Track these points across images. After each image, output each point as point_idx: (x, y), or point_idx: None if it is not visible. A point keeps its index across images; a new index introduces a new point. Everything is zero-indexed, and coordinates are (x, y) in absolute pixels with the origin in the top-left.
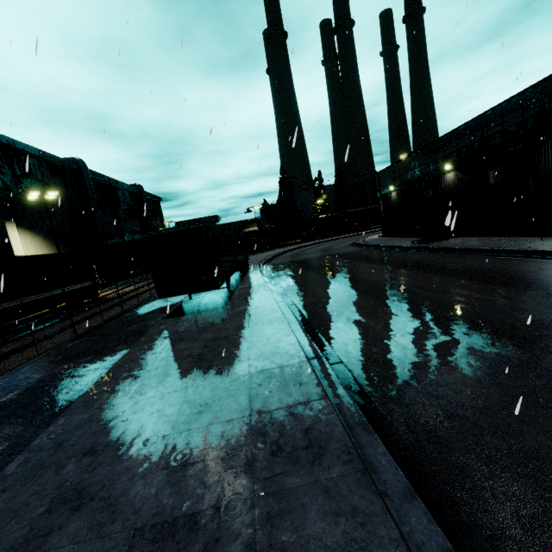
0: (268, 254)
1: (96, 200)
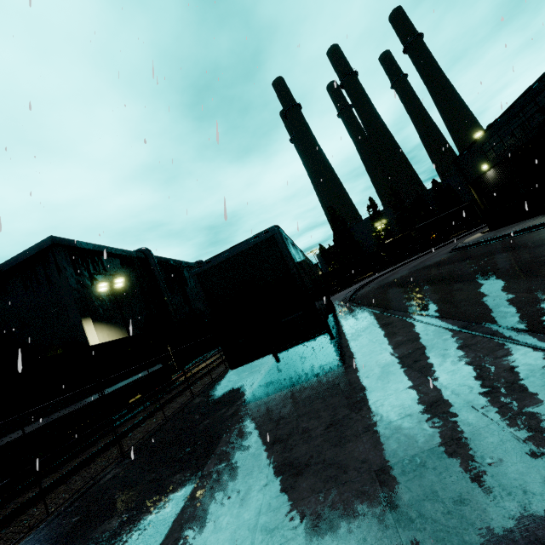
0: (344, 292)
1: (163, 281)
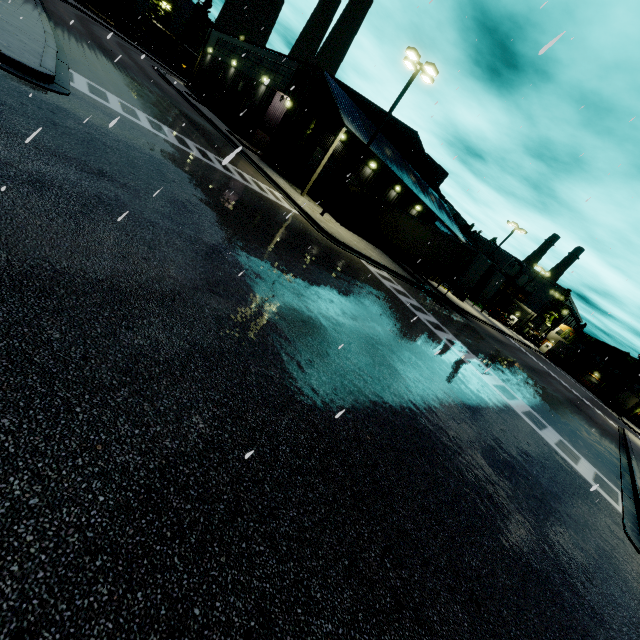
0: None
1: None
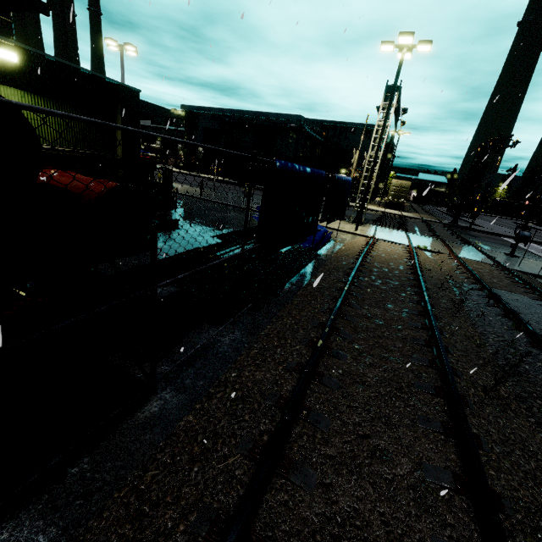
0: None
1: None
